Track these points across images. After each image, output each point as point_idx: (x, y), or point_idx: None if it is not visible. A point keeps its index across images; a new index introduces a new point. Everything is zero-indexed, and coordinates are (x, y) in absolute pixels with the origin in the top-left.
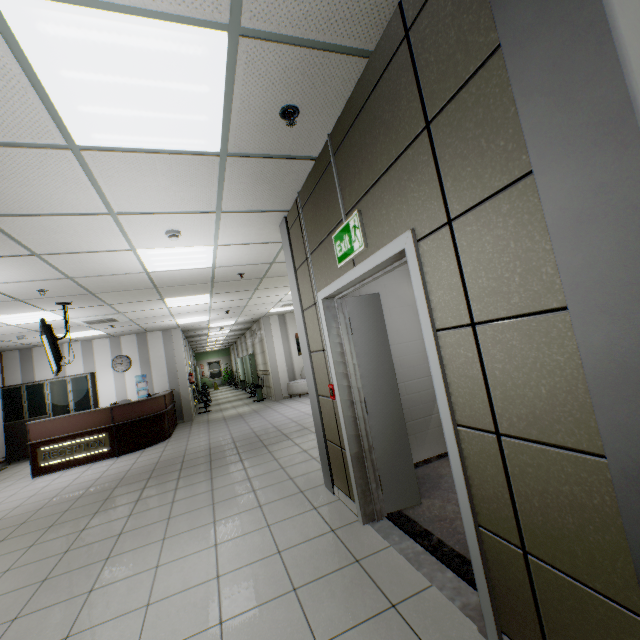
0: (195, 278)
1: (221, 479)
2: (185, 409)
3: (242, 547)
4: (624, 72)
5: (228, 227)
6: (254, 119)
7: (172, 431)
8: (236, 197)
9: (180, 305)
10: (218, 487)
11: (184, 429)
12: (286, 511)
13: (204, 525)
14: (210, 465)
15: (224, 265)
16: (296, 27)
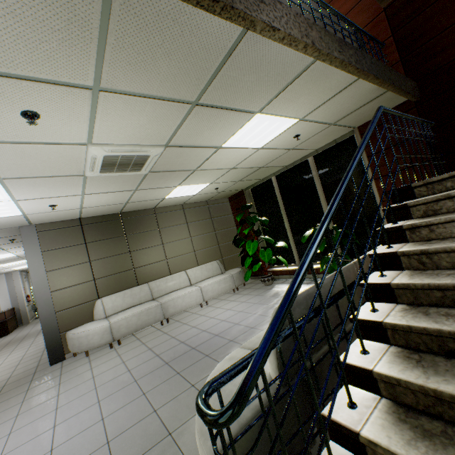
0: (10, 259)
1: (22, 344)
2: (24, 317)
3: (14, 357)
4: (29, 271)
5: (13, 250)
6: (2, 242)
7: (12, 331)
8: (10, 247)
9: (9, 265)
10: (19, 346)
11: (20, 328)
12: (37, 346)
13: (5, 356)
14: (21, 340)
15: (22, 254)
16: (2, 237)
